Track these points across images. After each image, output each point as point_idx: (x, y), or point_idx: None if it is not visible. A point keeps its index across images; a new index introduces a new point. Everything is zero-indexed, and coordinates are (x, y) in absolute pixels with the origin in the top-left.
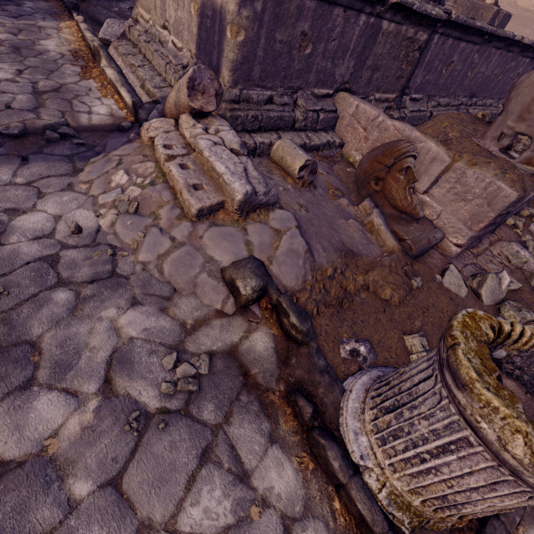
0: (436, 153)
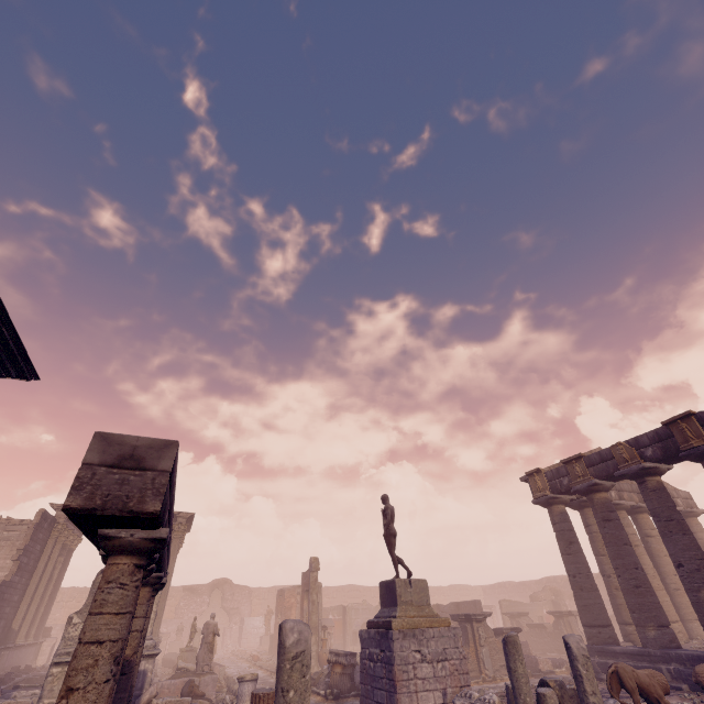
0: (196, 679)
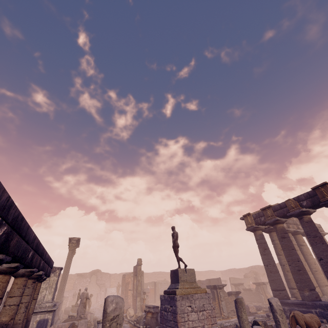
0: (76, 322)
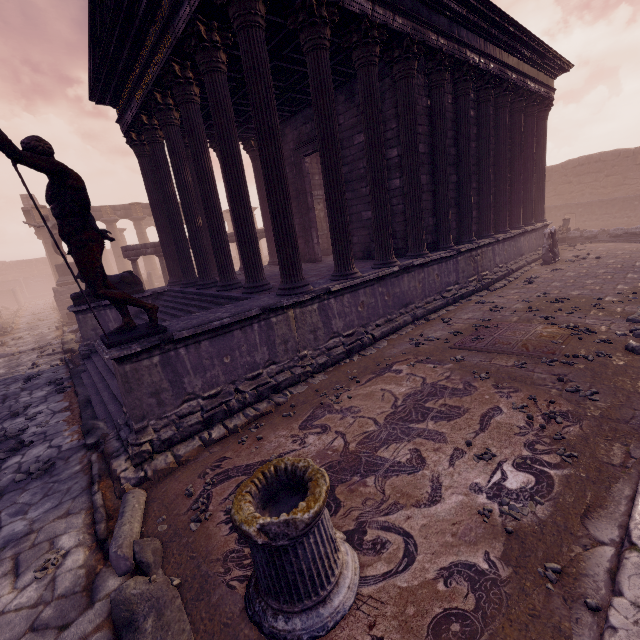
0: None
